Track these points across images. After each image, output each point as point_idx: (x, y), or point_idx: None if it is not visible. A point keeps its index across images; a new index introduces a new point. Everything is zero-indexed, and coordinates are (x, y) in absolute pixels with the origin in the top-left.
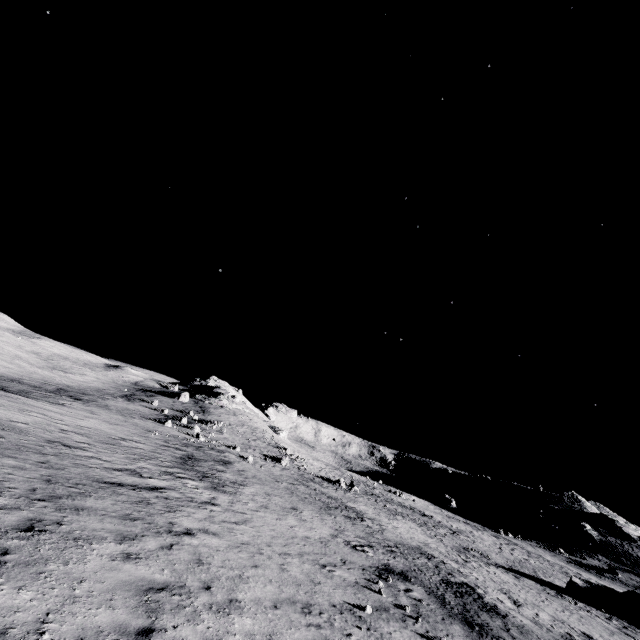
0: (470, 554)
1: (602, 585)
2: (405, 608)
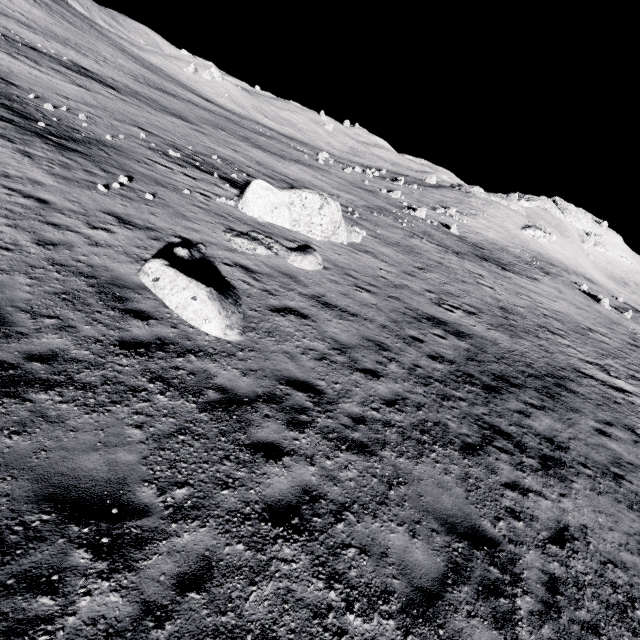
0: None
1: None
2: (26, 40)
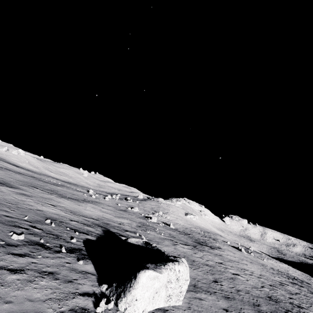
0: (114, 228)
1: (156, 248)
2: None
